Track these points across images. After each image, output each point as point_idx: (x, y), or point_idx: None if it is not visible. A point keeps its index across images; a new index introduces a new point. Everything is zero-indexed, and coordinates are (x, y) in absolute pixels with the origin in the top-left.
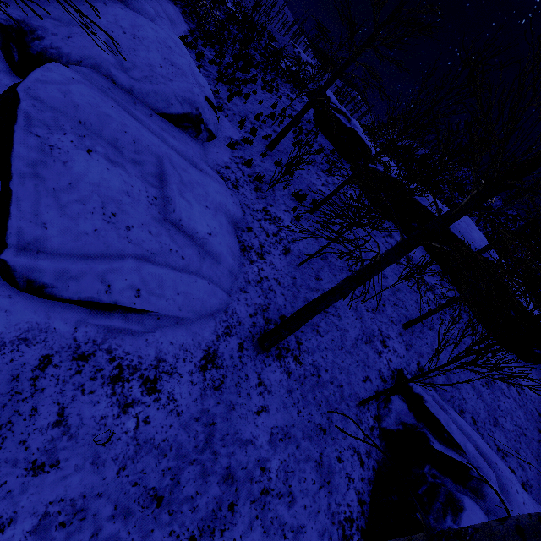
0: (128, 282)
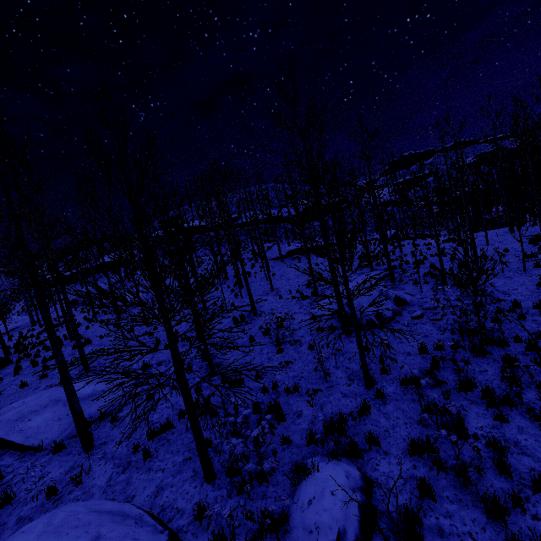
0: (14, 326)
